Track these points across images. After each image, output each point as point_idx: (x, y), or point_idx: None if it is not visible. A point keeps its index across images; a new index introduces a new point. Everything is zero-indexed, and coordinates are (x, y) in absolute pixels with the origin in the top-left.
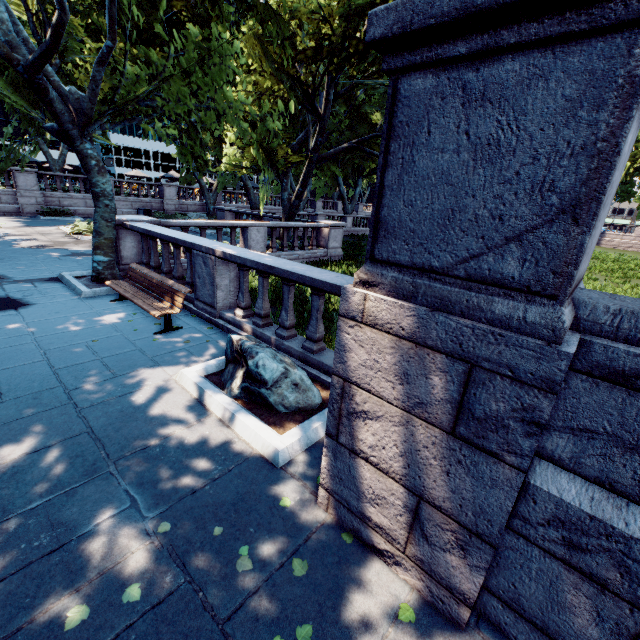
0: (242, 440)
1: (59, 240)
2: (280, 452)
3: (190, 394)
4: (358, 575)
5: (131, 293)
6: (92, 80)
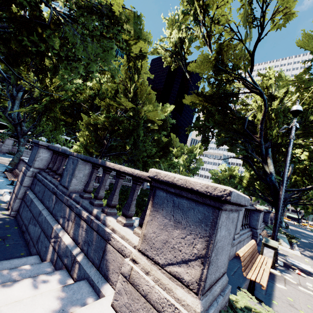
0: (4, 199)
1: (5, 162)
2: (8, 200)
3: (1, 193)
4: (2, 210)
5: (9, 175)
6: (30, 127)
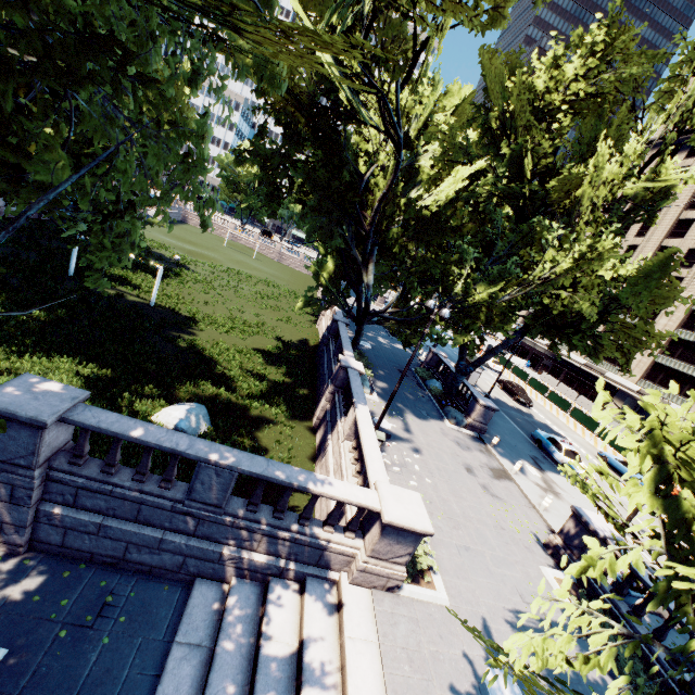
0: None
1: None
2: None
3: None
4: None
5: None
6: None
